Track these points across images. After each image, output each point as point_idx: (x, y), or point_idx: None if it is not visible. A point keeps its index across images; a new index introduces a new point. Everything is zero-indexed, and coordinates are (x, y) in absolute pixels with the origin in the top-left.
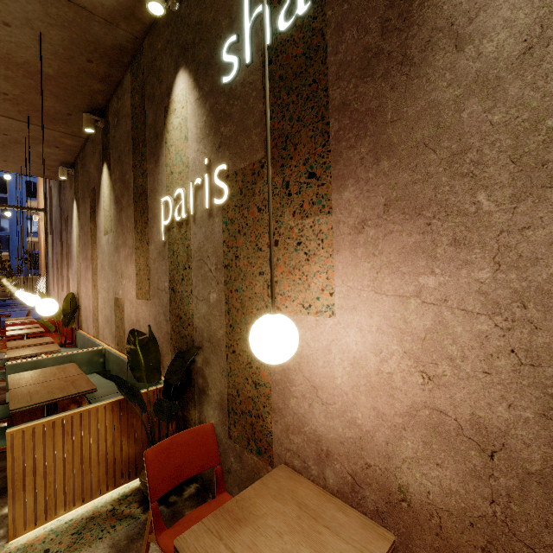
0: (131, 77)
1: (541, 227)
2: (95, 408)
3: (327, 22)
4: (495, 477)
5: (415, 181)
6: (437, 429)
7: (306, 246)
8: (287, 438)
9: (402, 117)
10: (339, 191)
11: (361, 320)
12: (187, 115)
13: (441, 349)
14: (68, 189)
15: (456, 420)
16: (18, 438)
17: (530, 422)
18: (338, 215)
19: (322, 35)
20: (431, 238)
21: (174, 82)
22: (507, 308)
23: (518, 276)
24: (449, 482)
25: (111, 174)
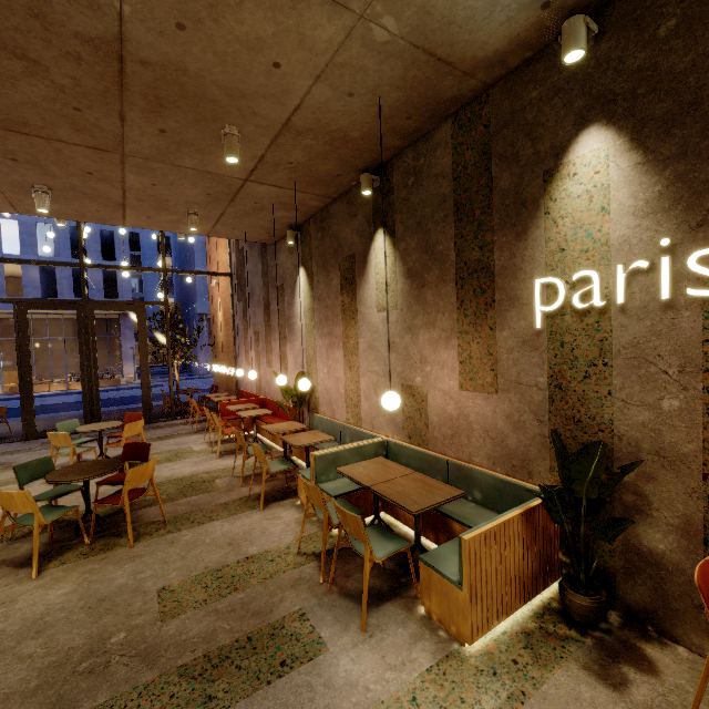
0: (455, 130)
1: None
2: (512, 518)
3: None
4: None
5: None
6: None
7: None
8: None
9: None
10: None
11: None
12: (610, 182)
13: None
14: (285, 254)
15: None
16: (472, 546)
17: None
18: None
19: None
20: None
21: (575, 140)
22: None
23: None
24: None
25: (396, 242)
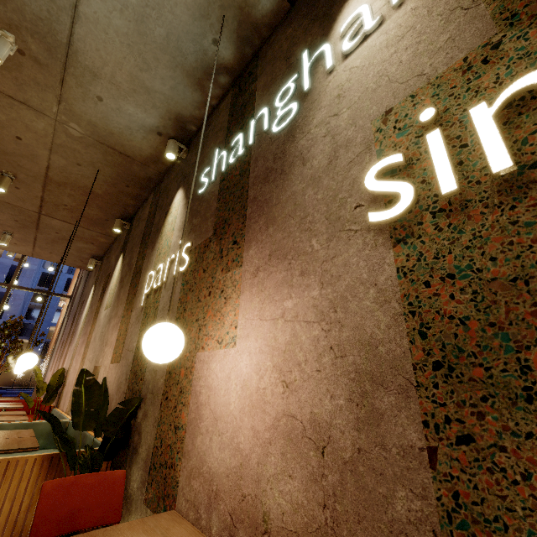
0: (153, 196)
1: (340, 255)
2: (25, 458)
3: (251, 158)
4: (325, 475)
5: (284, 238)
6: (290, 435)
7: (226, 292)
8: (189, 485)
9: (280, 202)
10: (247, 250)
11: (251, 344)
12: (177, 214)
13: (294, 357)
14: (92, 277)
15: (302, 422)
16: None
17: (343, 408)
18: (245, 266)
19: (249, 164)
20: (291, 272)
21: (175, 196)
22: (327, 314)
23: (331, 290)
24: (297, 494)
25: (123, 260)
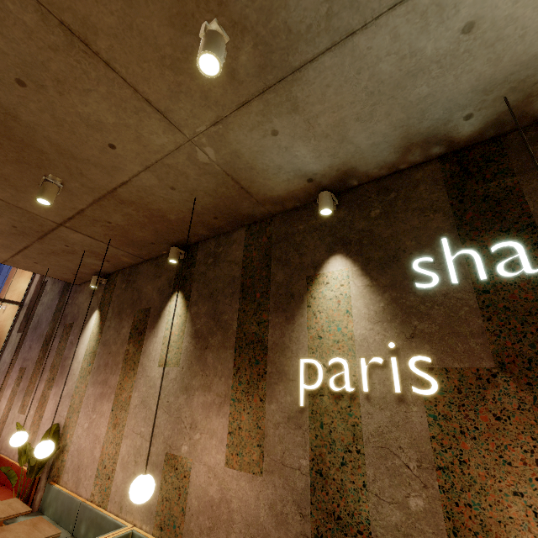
0: (247, 235)
1: None
2: None
3: None
4: None
5: None
6: None
7: None
8: None
9: None
10: None
11: None
12: (351, 293)
13: None
14: (86, 295)
15: None
16: None
17: None
18: None
19: None
20: None
21: (327, 261)
22: None
23: None
24: None
25: (189, 305)
